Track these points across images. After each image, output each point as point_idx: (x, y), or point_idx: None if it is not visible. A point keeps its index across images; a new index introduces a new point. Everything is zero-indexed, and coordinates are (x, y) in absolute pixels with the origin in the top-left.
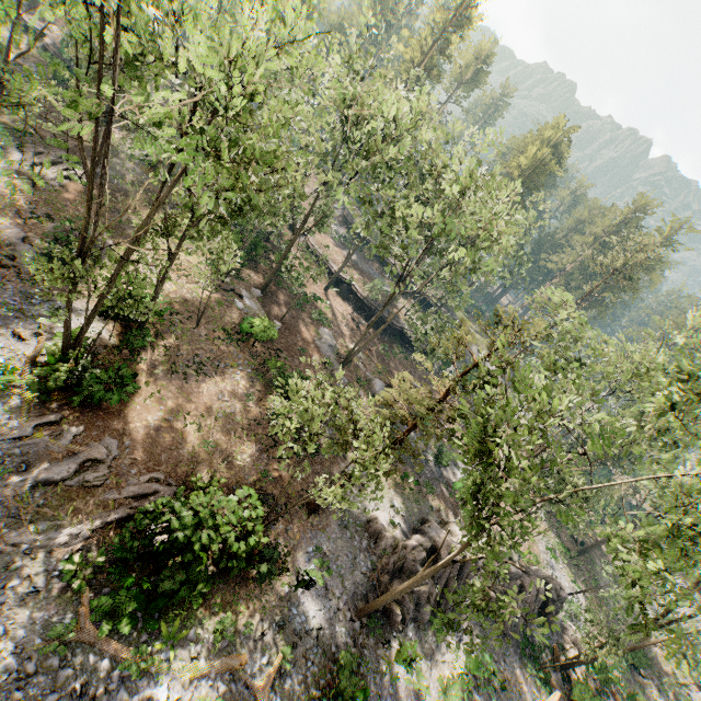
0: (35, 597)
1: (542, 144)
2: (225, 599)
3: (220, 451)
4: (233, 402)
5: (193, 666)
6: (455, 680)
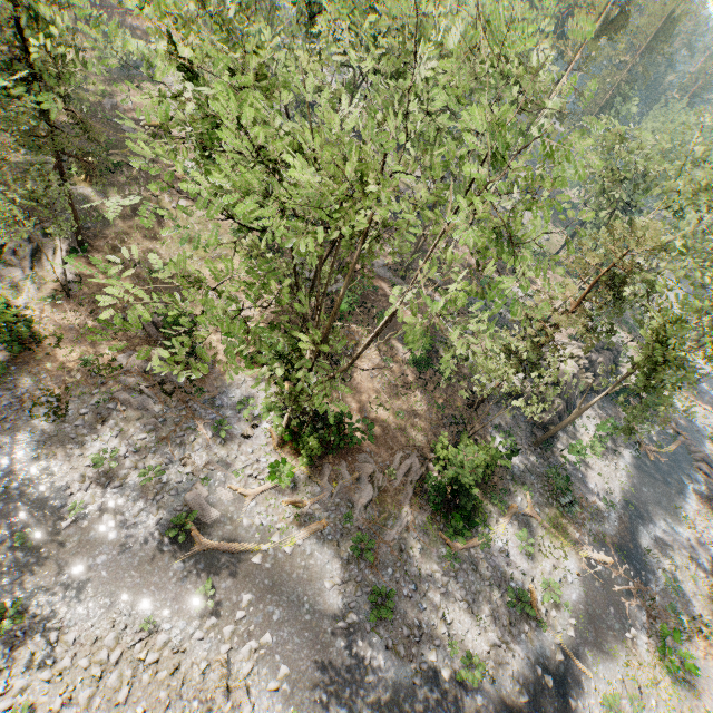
0: (423, 552)
1: None
2: (483, 488)
3: (407, 412)
4: (381, 372)
5: (499, 525)
6: (593, 441)
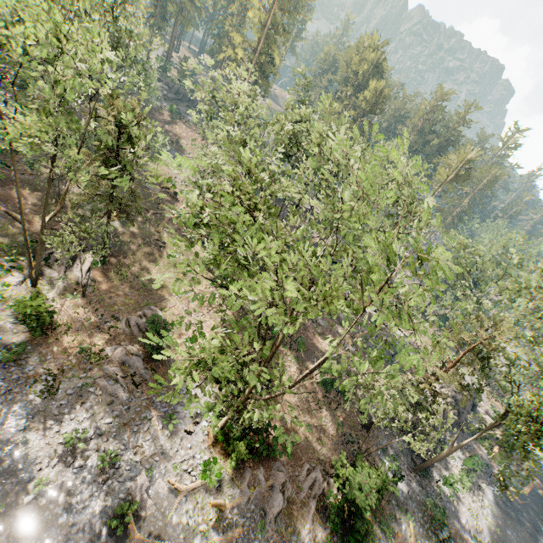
0: None
1: (368, 64)
2: (373, 510)
3: (314, 426)
4: (297, 387)
5: None
6: (462, 474)
